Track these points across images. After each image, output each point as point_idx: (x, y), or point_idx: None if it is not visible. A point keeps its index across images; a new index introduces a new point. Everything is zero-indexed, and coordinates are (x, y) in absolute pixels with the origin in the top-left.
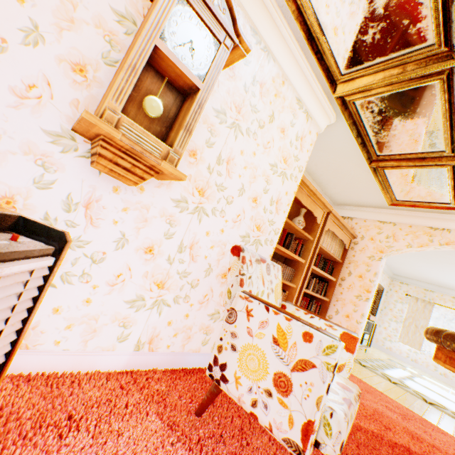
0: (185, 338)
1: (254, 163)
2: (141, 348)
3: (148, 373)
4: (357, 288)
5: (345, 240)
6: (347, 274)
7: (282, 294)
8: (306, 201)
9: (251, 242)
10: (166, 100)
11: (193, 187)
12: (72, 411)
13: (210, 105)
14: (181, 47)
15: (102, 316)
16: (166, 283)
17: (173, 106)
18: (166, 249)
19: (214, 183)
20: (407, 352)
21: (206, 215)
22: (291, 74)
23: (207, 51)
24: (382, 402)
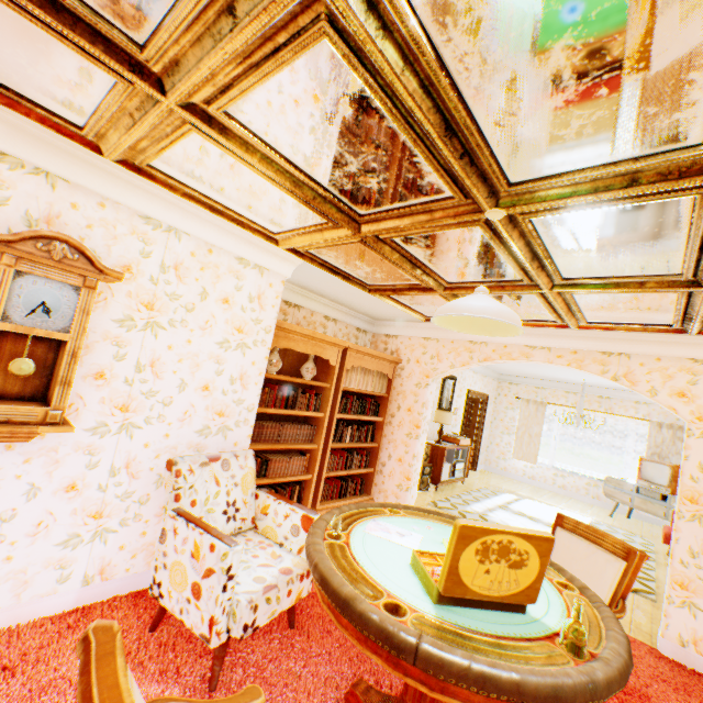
0: (149, 555)
1: (192, 351)
2: (92, 581)
3: (105, 603)
4: (407, 424)
5: (386, 369)
6: (396, 408)
7: (301, 460)
8: (305, 348)
9: (215, 432)
10: (39, 352)
11: (110, 407)
12: (9, 662)
13: (109, 318)
14: (33, 313)
15: (31, 566)
16: (104, 511)
17: (51, 353)
18: (93, 480)
19: (140, 393)
20: (524, 469)
21: (139, 427)
22: (218, 239)
23: (67, 301)
24: None
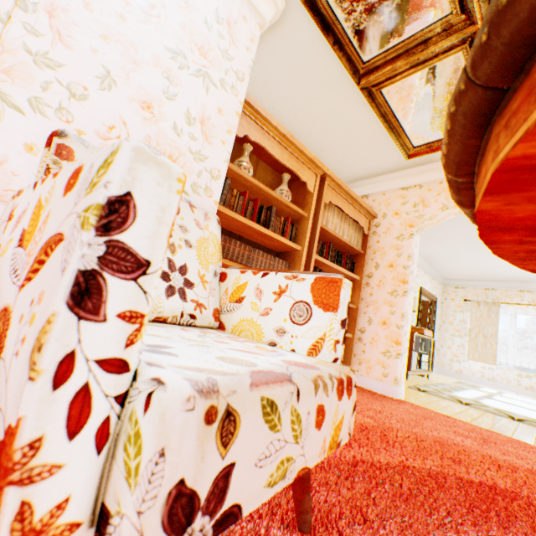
0: None
1: (126, 35)
2: None
3: None
4: (389, 282)
5: (362, 221)
6: (374, 267)
7: None
8: (280, 155)
9: None
10: None
11: None
12: None
13: None
14: None
15: None
16: None
17: None
18: None
19: (21, 47)
20: (481, 370)
21: (15, 108)
22: None
23: None
24: (448, 427)
